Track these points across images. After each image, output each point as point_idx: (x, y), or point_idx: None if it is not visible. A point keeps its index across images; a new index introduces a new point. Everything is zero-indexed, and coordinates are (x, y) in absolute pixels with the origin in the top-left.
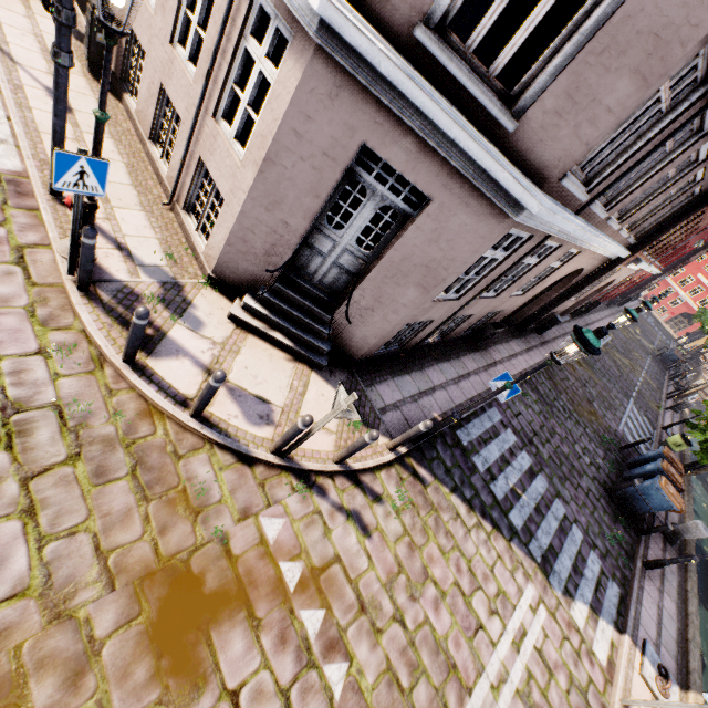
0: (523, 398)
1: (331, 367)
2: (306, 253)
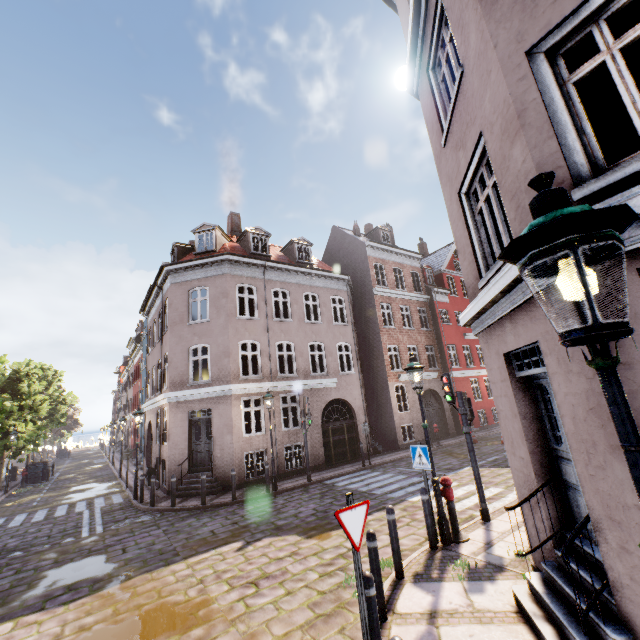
0: None
1: None
2: (571, 497)
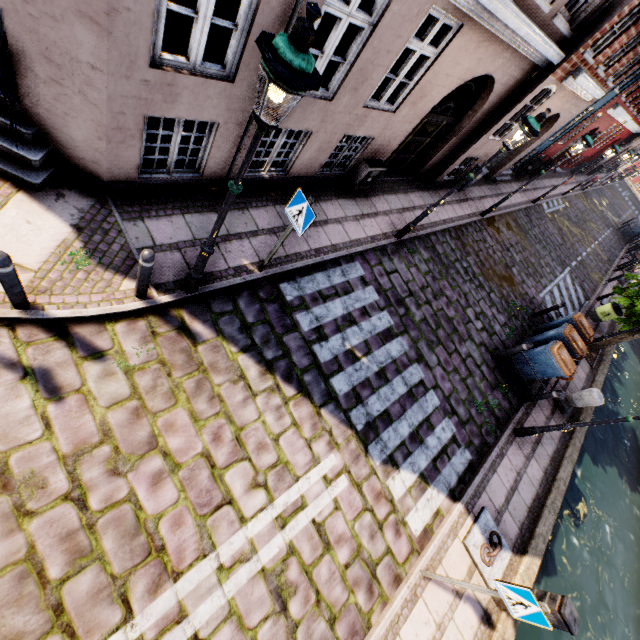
0: (408, 256)
1: (63, 191)
2: None
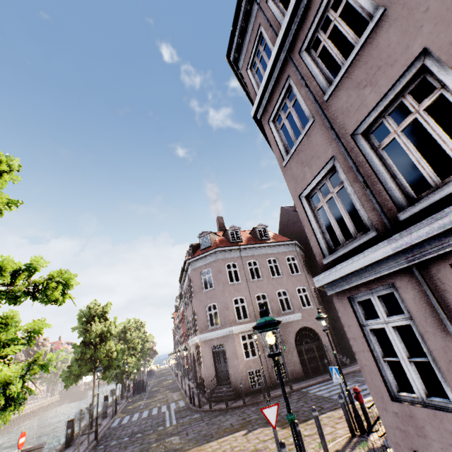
0: None
1: None
2: None
